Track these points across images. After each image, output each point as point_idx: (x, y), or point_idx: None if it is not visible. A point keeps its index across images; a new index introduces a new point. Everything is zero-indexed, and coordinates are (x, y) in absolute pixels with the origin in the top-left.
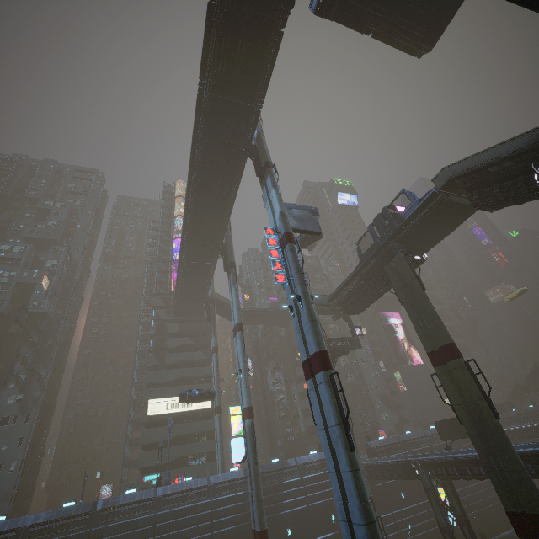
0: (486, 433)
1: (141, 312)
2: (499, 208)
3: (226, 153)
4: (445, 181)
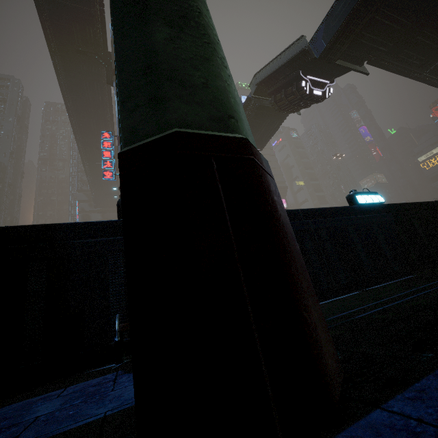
0: None
1: (69, 206)
2: (295, 111)
3: (85, 60)
4: (255, 87)
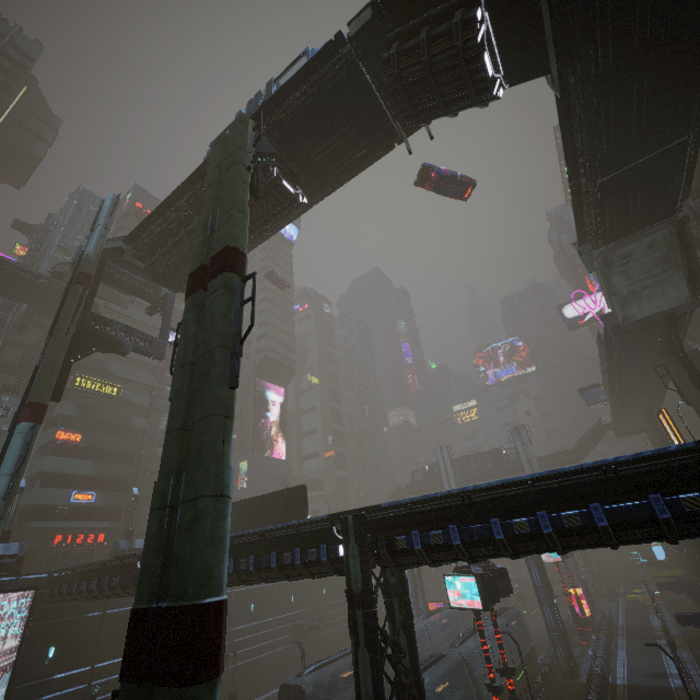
0: (195, 418)
1: None
2: (419, 115)
3: None
4: (364, 22)
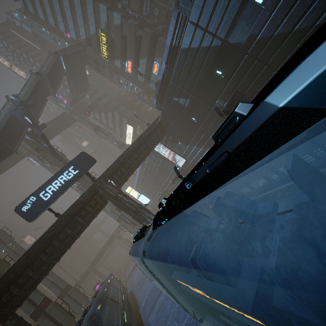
0: None
1: None
2: None
3: None
4: None
